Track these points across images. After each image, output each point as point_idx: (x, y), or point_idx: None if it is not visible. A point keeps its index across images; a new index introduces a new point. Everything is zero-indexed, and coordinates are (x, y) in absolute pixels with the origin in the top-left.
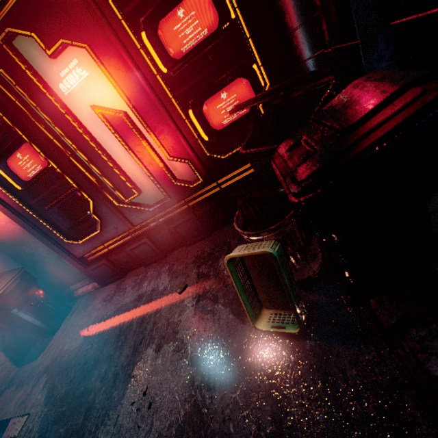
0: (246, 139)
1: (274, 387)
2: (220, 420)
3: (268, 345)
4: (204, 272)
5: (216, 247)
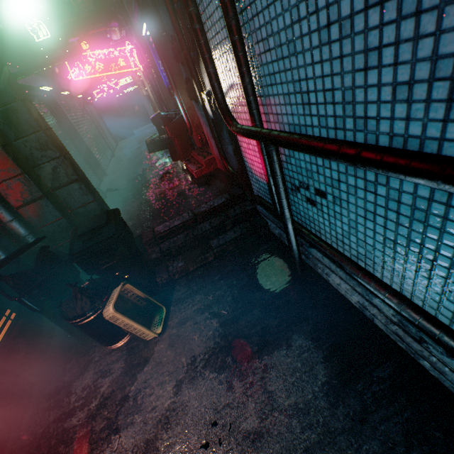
0: (5, 296)
1: (191, 317)
2: (209, 341)
3: (171, 328)
4: (74, 448)
5: (39, 451)
